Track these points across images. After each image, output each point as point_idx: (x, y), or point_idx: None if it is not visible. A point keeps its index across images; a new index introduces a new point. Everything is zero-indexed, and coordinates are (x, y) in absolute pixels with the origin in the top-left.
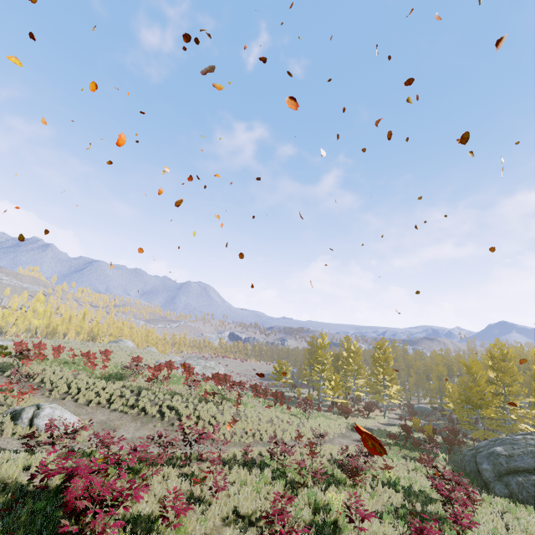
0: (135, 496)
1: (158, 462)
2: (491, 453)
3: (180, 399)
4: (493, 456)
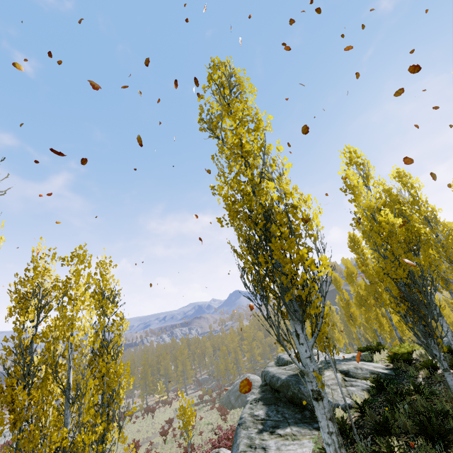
0: None
1: None
2: (233, 391)
3: None
4: (233, 392)
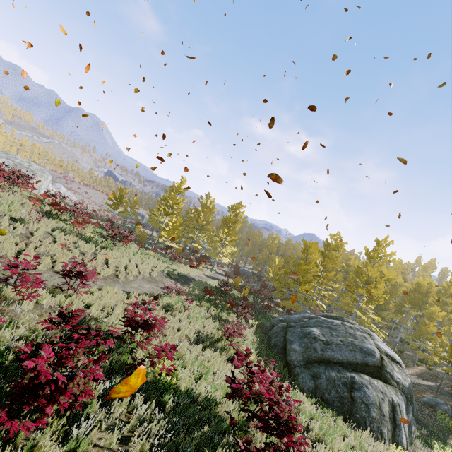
0: None
1: None
2: (306, 334)
3: None
4: (308, 339)
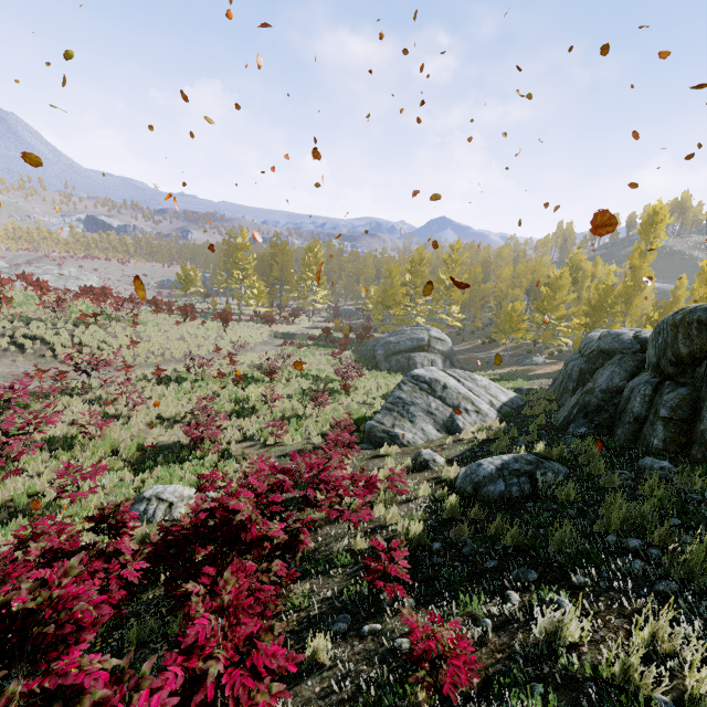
0: (48, 422)
1: (52, 395)
2: (386, 342)
3: (42, 325)
4: (387, 345)
